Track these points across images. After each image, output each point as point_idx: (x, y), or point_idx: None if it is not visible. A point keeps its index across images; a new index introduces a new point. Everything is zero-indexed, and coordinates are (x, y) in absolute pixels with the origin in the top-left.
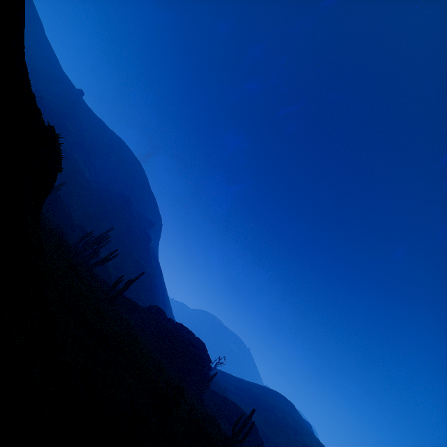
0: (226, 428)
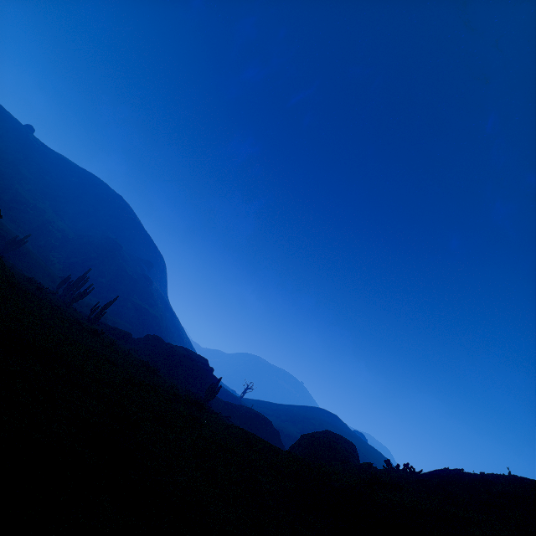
0: (237, 423)
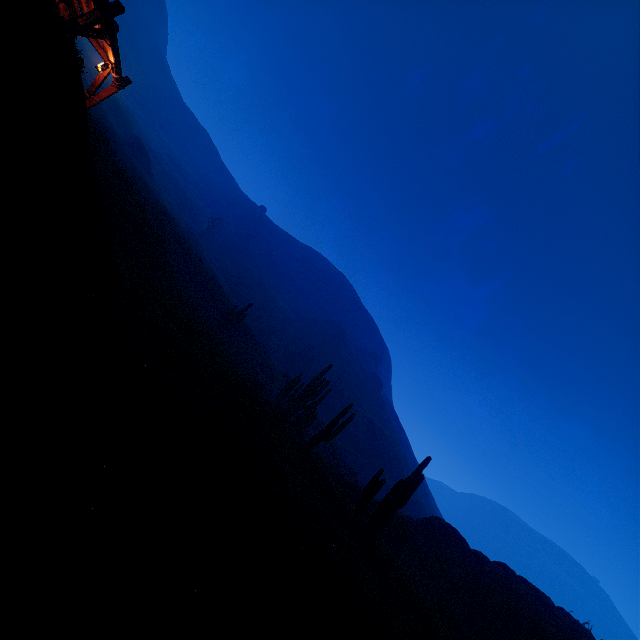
0: None
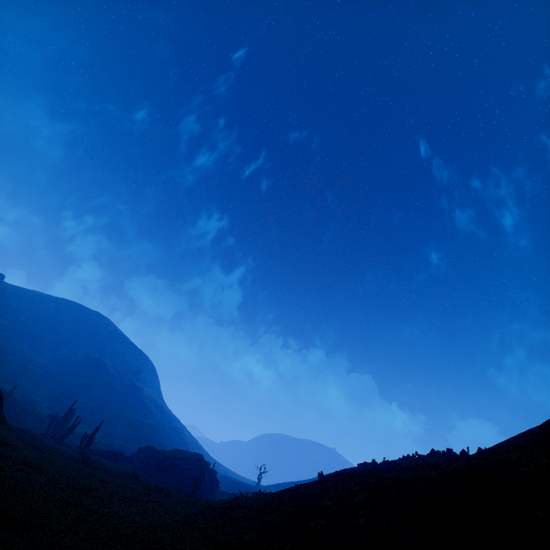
0: None
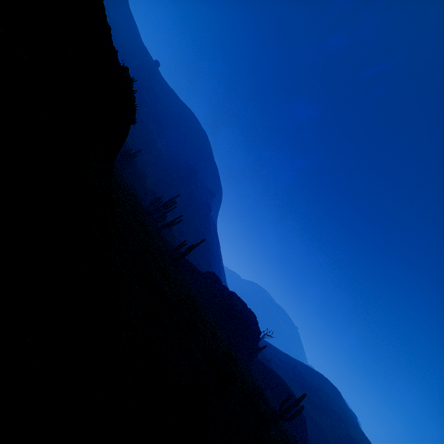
0: (270, 397)
